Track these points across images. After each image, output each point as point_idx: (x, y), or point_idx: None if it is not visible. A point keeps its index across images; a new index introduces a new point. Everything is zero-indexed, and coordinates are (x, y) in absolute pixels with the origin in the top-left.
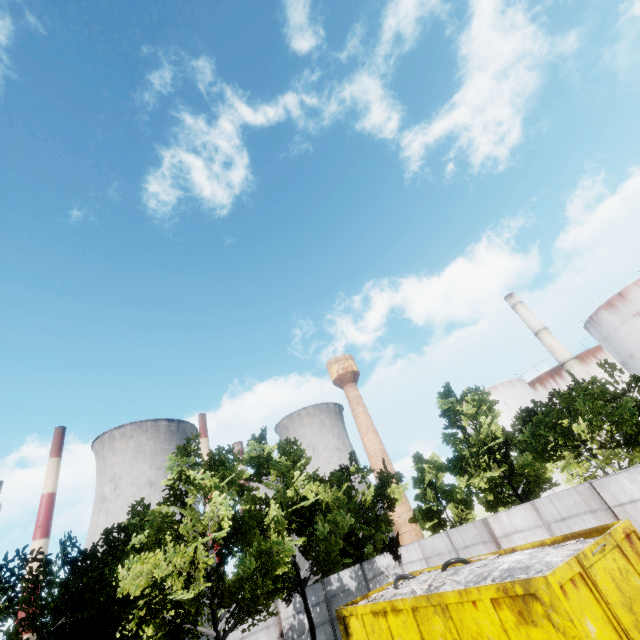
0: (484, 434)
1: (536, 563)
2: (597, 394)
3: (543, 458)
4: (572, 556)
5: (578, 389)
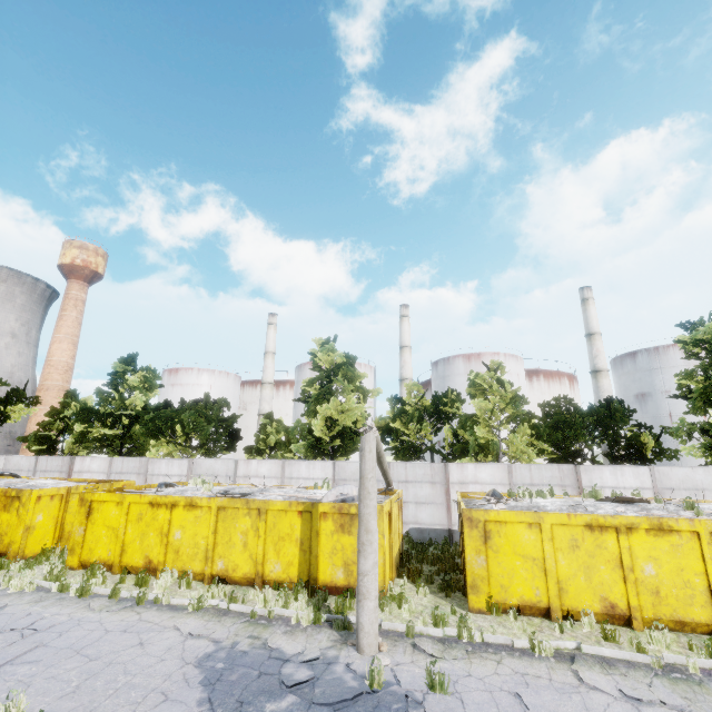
0: (129, 404)
1: (52, 486)
2: (208, 414)
3: (148, 436)
4: (68, 486)
5: (207, 406)
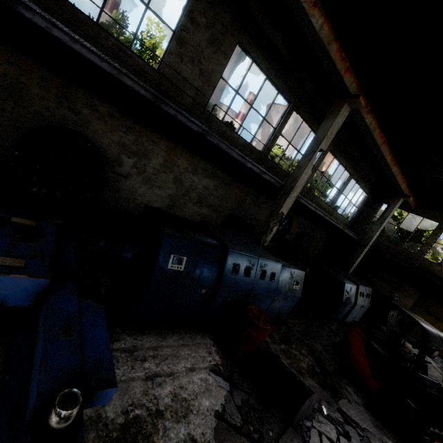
0: None
1: None
2: None
3: None
4: None
5: None
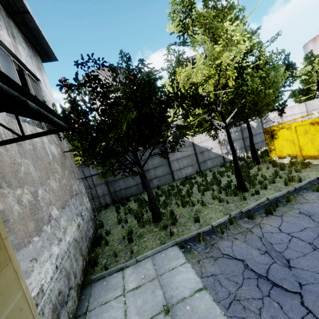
0: None
1: None
2: None
3: None
4: None
5: None
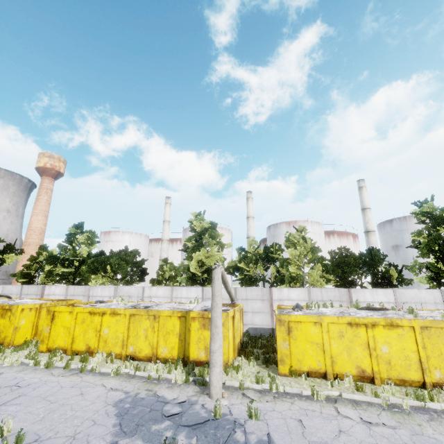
0: (78, 253)
1: (30, 303)
2: (127, 259)
3: (90, 272)
4: (40, 303)
5: (126, 254)
